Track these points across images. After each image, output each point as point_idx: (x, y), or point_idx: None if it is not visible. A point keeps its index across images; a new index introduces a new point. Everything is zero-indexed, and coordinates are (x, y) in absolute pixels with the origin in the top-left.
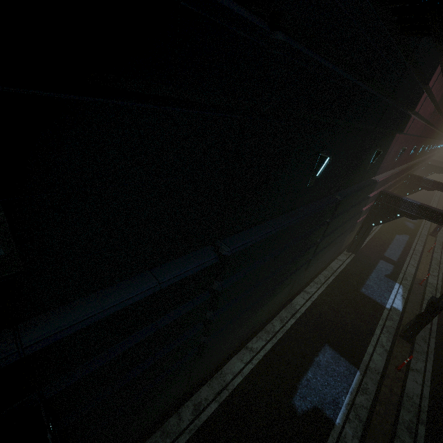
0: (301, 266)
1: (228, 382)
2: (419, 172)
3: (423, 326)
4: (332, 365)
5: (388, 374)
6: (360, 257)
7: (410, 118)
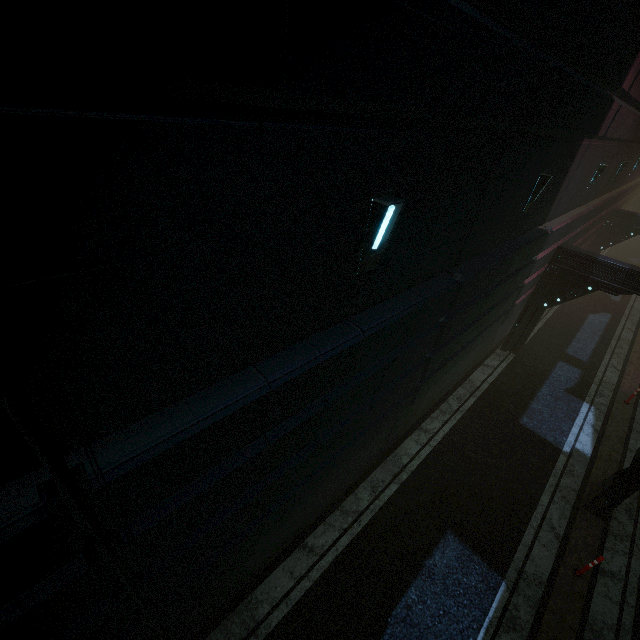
0: (396, 403)
1: (259, 620)
2: (633, 203)
3: (626, 494)
4: (456, 574)
5: (559, 586)
6: (525, 358)
7: (612, 103)
